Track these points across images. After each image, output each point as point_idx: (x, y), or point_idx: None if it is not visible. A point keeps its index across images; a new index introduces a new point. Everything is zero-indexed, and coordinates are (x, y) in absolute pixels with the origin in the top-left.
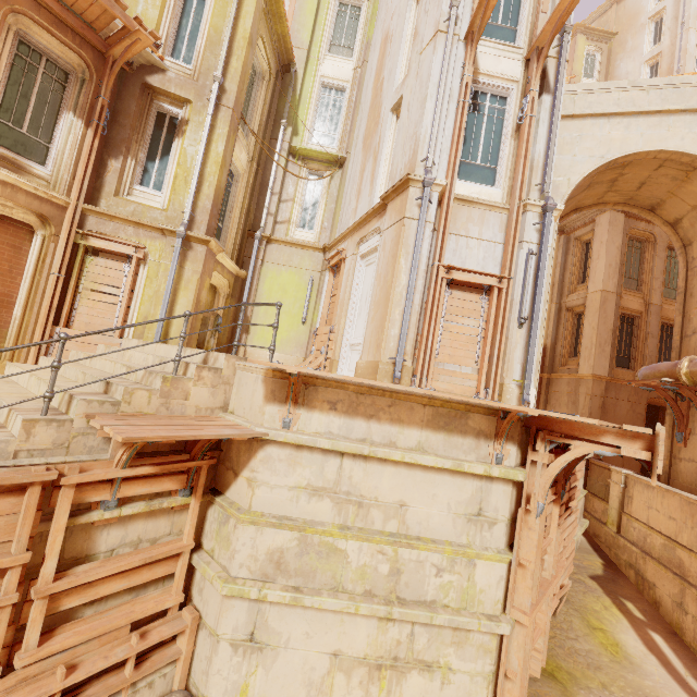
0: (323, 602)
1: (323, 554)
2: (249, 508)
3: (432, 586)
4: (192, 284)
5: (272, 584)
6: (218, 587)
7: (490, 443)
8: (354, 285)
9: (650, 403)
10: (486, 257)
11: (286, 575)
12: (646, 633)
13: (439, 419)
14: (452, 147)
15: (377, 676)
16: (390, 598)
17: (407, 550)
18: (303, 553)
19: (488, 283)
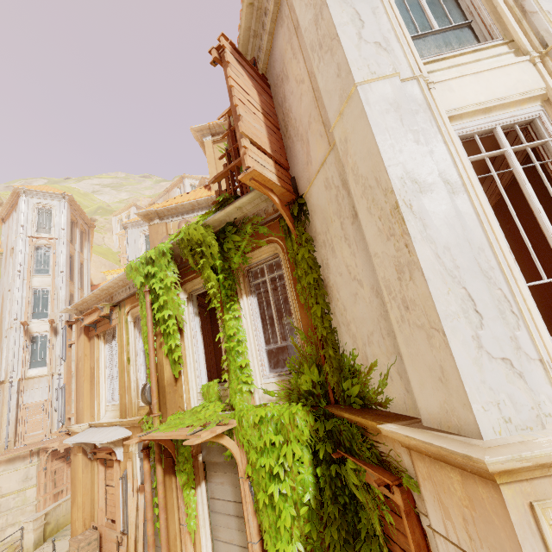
0: None
1: None
2: None
3: (13, 503)
4: None
5: None
6: None
7: (28, 458)
8: None
9: None
10: (43, 393)
11: None
12: None
13: (10, 460)
14: (22, 364)
15: None
16: None
17: (3, 498)
18: None
19: (42, 403)
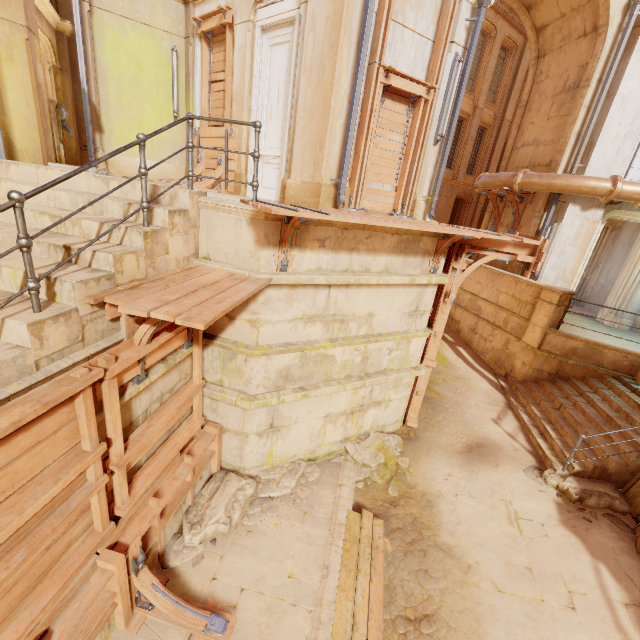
0: (323, 391)
1: (319, 362)
2: (257, 344)
3: (386, 361)
4: (18, 52)
5: (284, 391)
6: (245, 406)
7: (431, 259)
8: (256, 74)
9: (457, 197)
10: (416, 57)
11: (293, 382)
12: (456, 348)
13: (401, 245)
14: None
15: (351, 418)
16: (361, 375)
17: (373, 344)
18: (304, 365)
19: (419, 94)
